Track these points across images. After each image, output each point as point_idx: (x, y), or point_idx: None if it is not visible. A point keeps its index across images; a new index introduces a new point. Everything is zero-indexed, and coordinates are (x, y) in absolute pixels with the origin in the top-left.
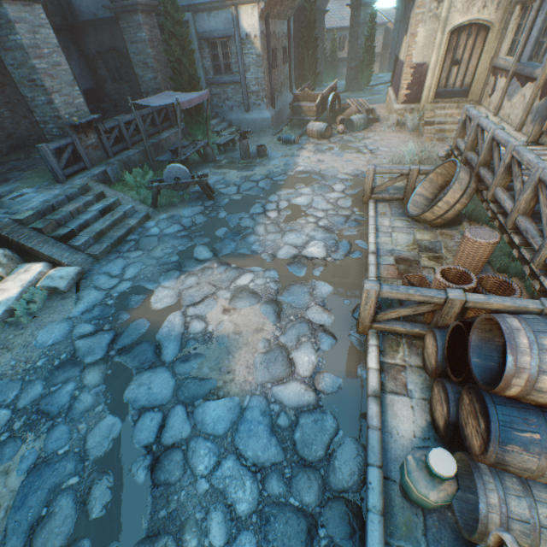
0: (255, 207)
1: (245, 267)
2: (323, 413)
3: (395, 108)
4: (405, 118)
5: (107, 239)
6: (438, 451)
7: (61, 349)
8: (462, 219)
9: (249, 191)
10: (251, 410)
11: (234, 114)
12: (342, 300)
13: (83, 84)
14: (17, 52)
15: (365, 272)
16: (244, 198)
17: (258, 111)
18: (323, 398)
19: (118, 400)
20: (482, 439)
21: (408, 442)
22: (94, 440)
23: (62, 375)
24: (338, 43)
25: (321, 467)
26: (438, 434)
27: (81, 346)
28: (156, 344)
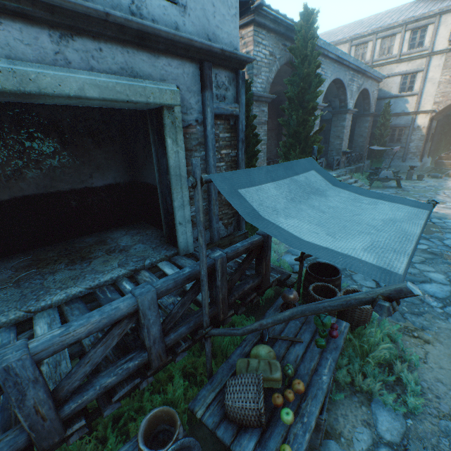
0: (430, 192)
1: (439, 204)
2: None
3: None
4: None
5: None
6: None
7: None
8: None
9: (421, 188)
10: None
11: (393, 162)
12: None
13: None
14: (339, 127)
15: None
16: (420, 190)
17: (411, 162)
18: None
19: None
20: None
21: None
22: None
23: None
24: None
25: None
26: None
27: None
28: None
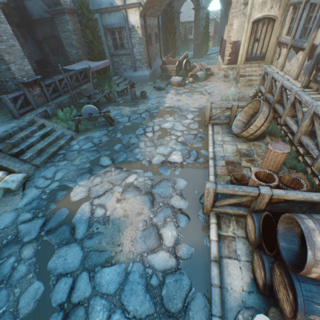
0: (139, 130)
1: (132, 170)
2: (181, 274)
3: (222, 68)
4: (228, 73)
5: (45, 154)
6: (260, 317)
7: (8, 231)
8: (265, 135)
9: (136, 119)
10: (133, 274)
11: (127, 73)
12: (193, 191)
13: (35, 57)
14: None
15: (207, 171)
16: (132, 124)
17: (141, 71)
18: (181, 263)
19: (43, 269)
20: (291, 307)
21: (239, 295)
22: (24, 301)
23: (7, 251)
24: (188, 30)
25: (180, 316)
26: (258, 290)
27: (22, 229)
28: (72, 225)
